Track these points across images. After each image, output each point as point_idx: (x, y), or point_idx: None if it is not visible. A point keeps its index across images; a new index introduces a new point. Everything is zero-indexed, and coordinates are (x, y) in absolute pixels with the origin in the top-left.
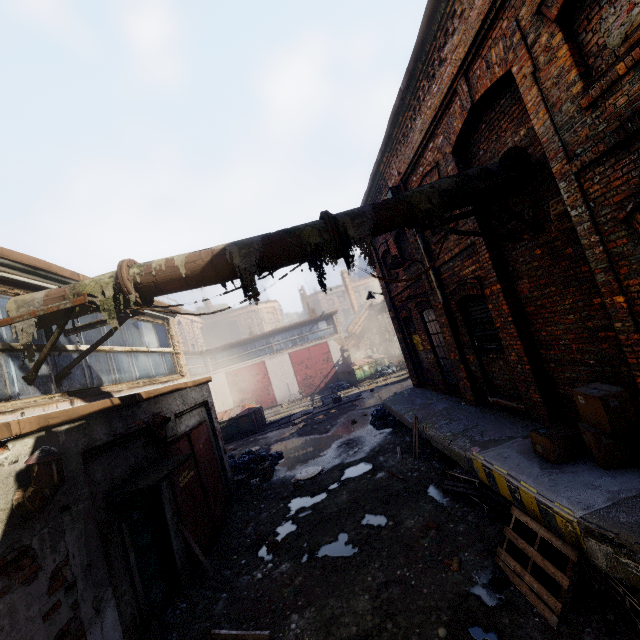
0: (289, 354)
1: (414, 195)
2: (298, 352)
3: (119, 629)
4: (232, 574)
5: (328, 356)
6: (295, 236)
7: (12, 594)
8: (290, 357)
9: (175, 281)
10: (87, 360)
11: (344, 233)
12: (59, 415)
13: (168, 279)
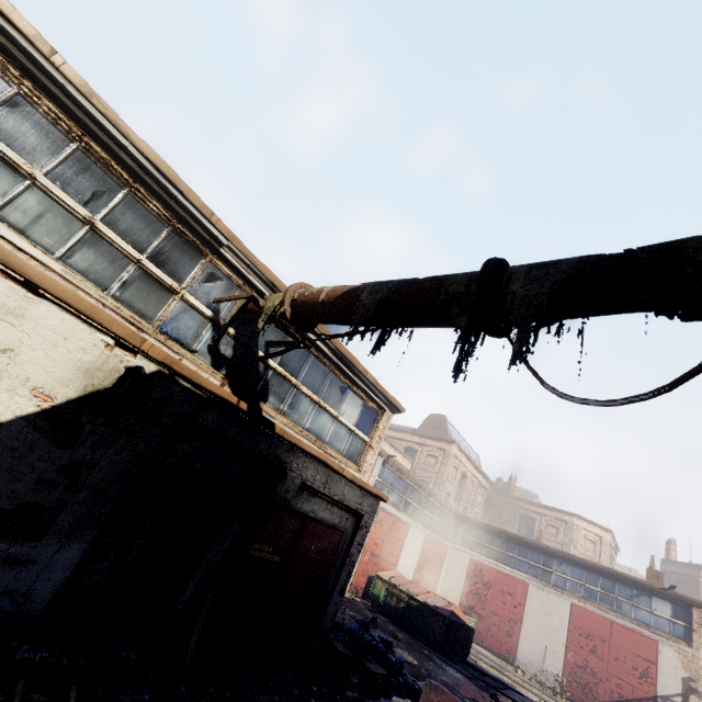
0: (572, 605)
1: (695, 238)
2: (589, 614)
3: (67, 574)
4: (181, 695)
5: (647, 668)
6: (437, 281)
7: (43, 438)
8: (571, 610)
9: (315, 305)
10: (269, 375)
11: (506, 287)
12: (185, 369)
13: (312, 302)
